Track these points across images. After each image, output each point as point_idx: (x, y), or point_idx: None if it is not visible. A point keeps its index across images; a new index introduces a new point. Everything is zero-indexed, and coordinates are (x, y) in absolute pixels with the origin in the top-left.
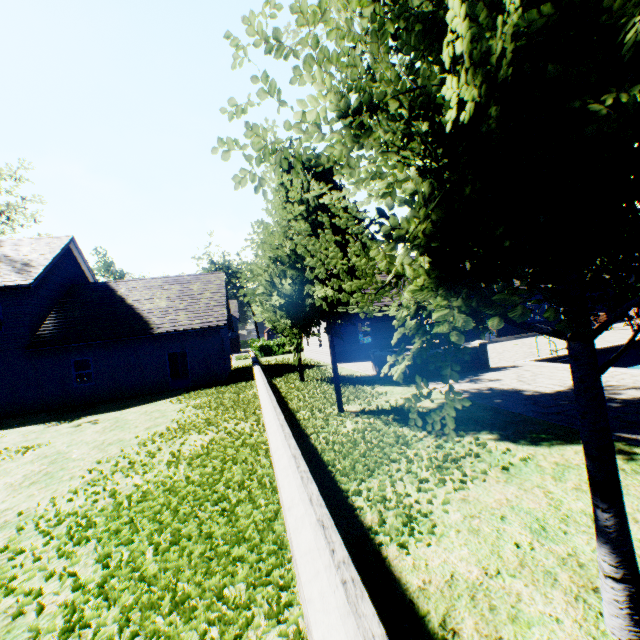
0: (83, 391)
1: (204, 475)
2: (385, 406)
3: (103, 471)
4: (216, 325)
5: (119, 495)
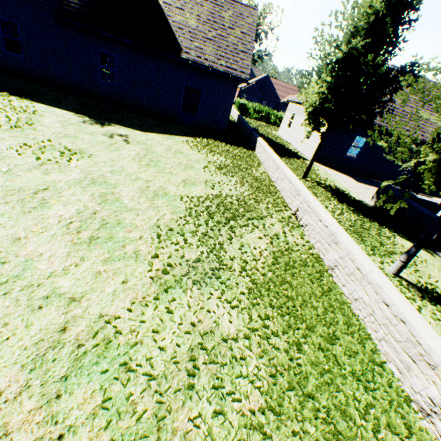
0: (106, 88)
1: (323, 371)
2: (439, 290)
3: (170, 260)
4: (238, 76)
5: (218, 356)
